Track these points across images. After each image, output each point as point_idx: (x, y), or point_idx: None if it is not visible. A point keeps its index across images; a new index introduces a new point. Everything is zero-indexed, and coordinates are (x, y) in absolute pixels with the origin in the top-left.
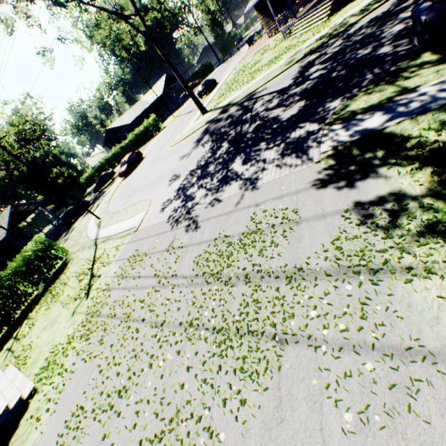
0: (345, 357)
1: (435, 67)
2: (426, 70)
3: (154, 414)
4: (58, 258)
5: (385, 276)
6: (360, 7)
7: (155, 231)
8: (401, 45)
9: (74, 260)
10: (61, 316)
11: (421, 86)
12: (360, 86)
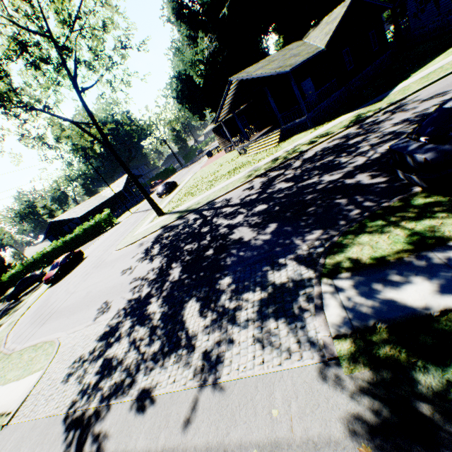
0: None
1: None
2: (444, 214)
3: None
4: None
5: None
6: (307, 138)
7: (31, 443)
8: (376, 176)
9: None
10: None
11: None
12: (347, 217)
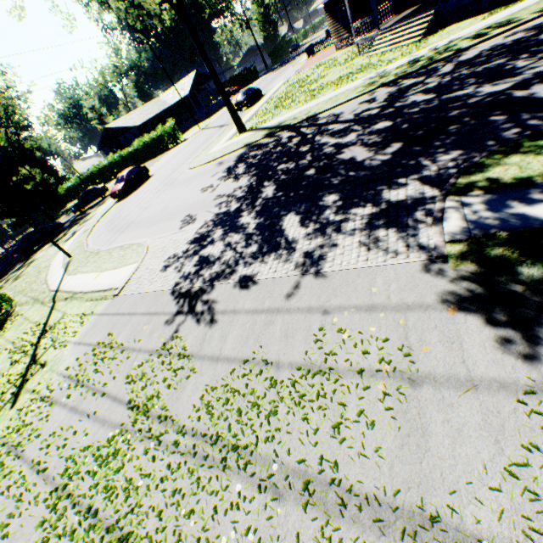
0: None
1: None
2: None
3: None
4: None
5: None
6: (473, 29)
7: (146, 305)
8: None
9: (17, 317)
10: None
11: None
12: (499, 138)
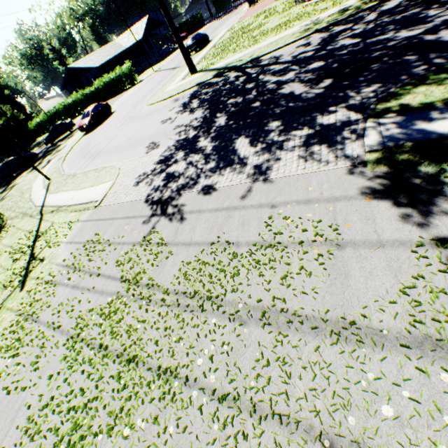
0: None
1: None
2: None
3: None
4: None
5: None
6: None
7: (124, 212)
8: None
9: (10, 228)
10: None
11: None
12: (411, 73)
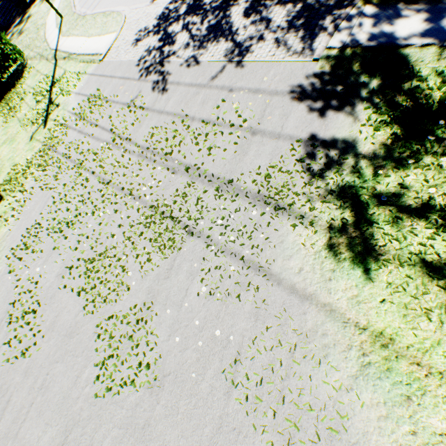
0: (223, 257)
1: None
2: None
3: (90, 247)
4: (10, 60)
5: (283, 215)
6: None
7: (122, 72)
8: None
9: (30, 70)
10: (20, 137)
11: None
12: None
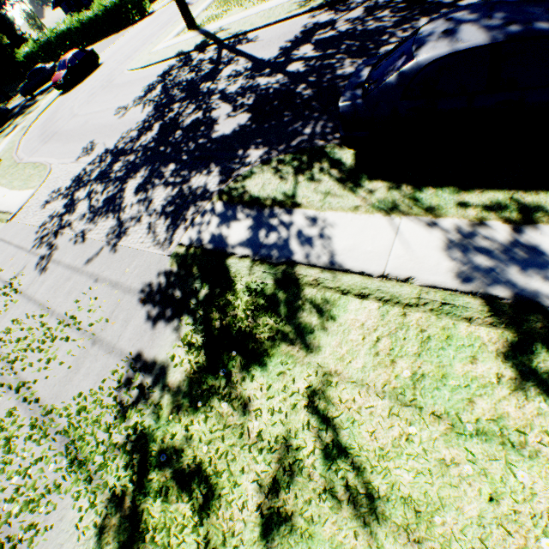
0: None
1: (335, 183)
2: (328, 179)
3: None
4: None
5: (79, 471)
6: None
7: (21, 238)
8: None
9: None
10: None
11: (301, 208)
12: (290, 143)
